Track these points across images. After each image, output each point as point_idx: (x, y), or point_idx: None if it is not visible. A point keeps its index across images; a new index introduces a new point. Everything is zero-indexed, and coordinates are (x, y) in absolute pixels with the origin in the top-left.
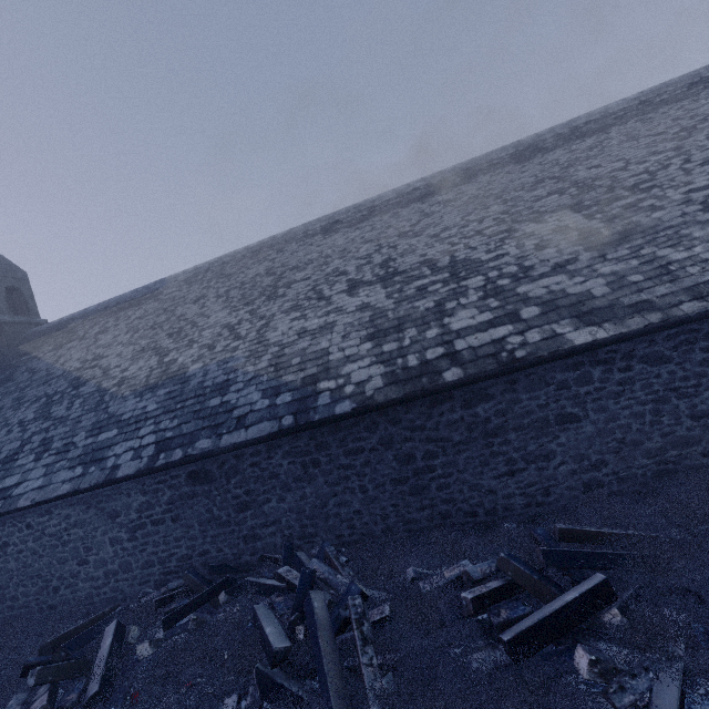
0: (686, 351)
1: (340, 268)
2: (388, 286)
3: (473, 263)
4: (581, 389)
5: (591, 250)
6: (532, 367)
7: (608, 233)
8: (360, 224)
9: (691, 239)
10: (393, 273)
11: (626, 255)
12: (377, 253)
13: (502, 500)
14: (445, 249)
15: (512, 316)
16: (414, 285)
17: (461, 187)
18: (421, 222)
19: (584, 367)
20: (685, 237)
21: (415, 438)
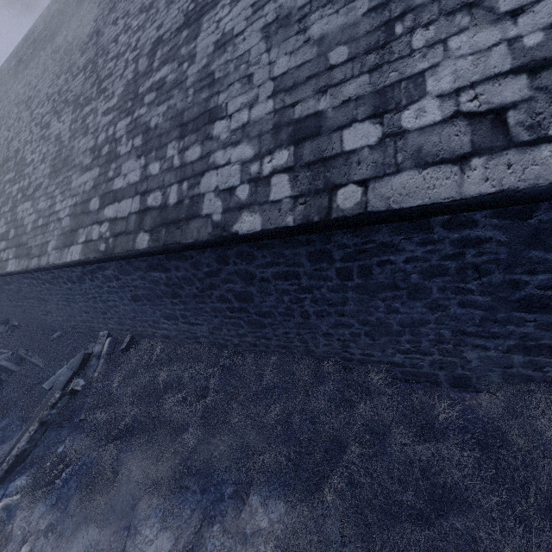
0: (58, 282)
1: (0, 139)
2: (0, 175)
3: (23, 165)
4: (36, 288)
5: (48, 177)
6: (3, 276)
7: (62, 157)
8: (25, 70)
9: (69, 190)
10: (7, 159)
11: (51, 192)
12: (13, 125)
13: (51, 323)
14: (26, 138)
15: (8, 234)
16: (5, 179)
17: (71, 22)
18: (38, 84)
19: (29, 279)
20: (69, 185)
21: (4, 292)
